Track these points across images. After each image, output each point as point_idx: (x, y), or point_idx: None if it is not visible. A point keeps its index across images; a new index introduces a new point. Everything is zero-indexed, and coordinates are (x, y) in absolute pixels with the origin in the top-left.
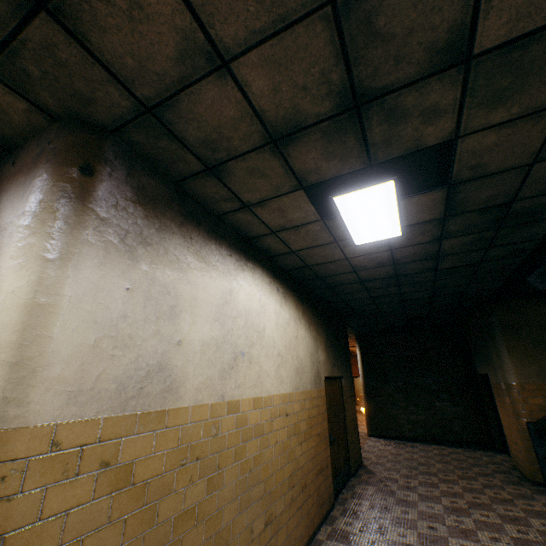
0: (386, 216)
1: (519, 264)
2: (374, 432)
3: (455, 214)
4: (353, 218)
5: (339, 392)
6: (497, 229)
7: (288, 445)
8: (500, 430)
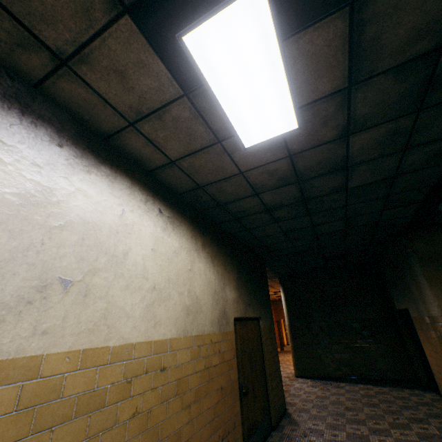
0: (271, 84)
1: (438, 178)
2: (300, 372)
3: (364, 79)
4: (227, 91)
5: (257, 334)
6: (418, 113)
7: (162, 414)
8: (425, 366)
